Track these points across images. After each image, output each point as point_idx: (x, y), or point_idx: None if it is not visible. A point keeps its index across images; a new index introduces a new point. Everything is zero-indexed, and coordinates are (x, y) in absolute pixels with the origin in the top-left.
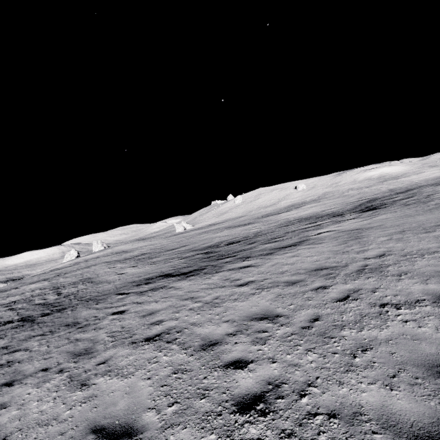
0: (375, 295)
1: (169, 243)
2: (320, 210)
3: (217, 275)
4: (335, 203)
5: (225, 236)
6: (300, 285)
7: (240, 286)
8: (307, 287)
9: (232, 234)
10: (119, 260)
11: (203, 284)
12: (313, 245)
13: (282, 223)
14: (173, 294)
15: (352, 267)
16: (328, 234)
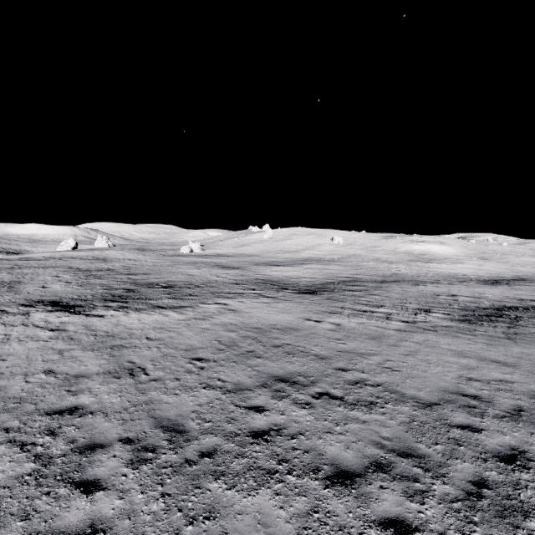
0: (66, 364)
1: (148, 265)
2: (300, 276)
3: (71, 316)
4: (328, 272)
5: (190, 275)
6: (68, 344)
7: (51, 331)
8: (66, 347)
9: (196, 276)
10: (81, 269)
11: (45, 321)
12: (174, 314)
13: (248, 278)
14: (12, 322)
15: (121, 342)
16: (212, 307)
